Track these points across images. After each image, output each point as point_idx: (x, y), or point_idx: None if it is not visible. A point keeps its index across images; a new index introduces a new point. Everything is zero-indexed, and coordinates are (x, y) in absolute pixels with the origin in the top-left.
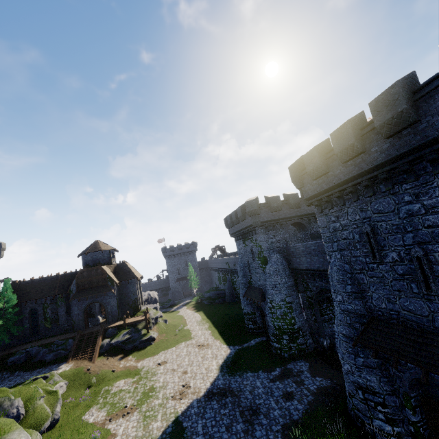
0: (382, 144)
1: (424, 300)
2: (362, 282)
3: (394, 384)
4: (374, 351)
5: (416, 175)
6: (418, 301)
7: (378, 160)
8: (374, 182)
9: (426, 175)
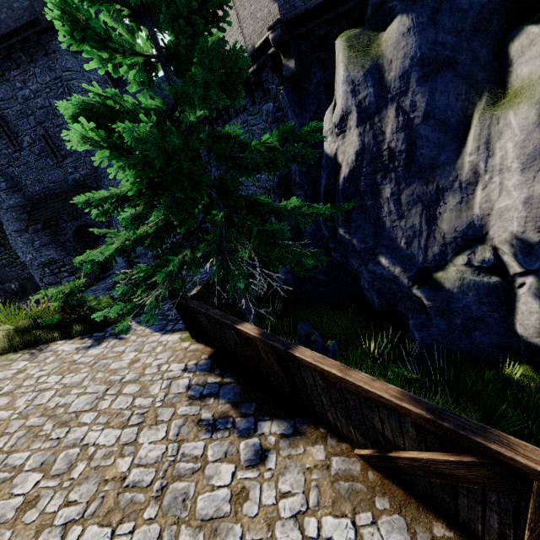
0: None
1: (59, 168)
2: (14, 176)
3: (67, 248)
4: (42, 224)
5: (17, 64)
6: (56, 171)
7: None
8: None
9: (24, 64)
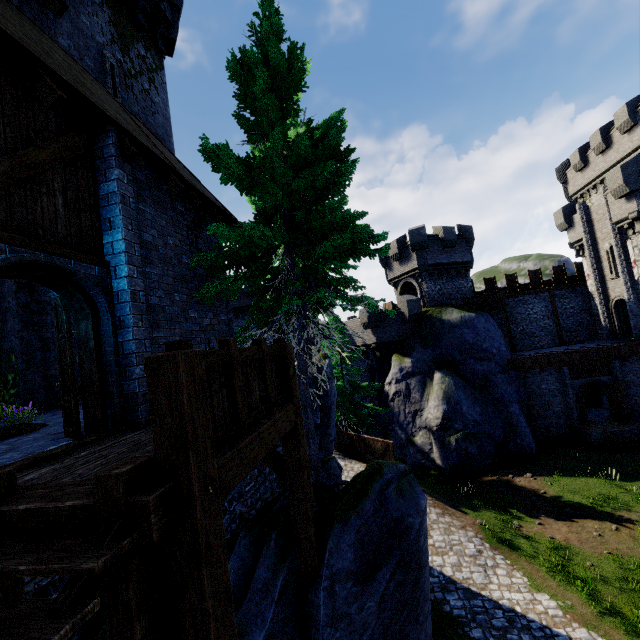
0: (245, 299)
1: None
2: None
3: None
4: None
5: None
6: None
7: (243, 305)
8: (238, 313)
9: None
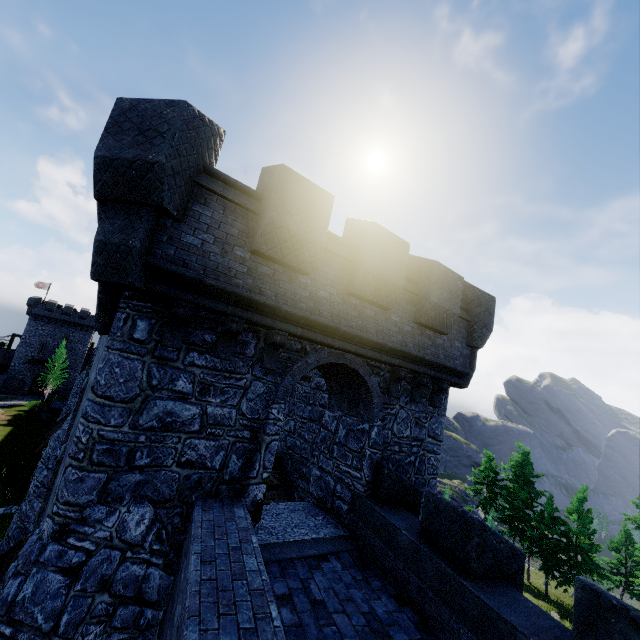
0: None
1: None
2: None
3: None
4: None
5: None
6: None
7: None
8: None
9: None
